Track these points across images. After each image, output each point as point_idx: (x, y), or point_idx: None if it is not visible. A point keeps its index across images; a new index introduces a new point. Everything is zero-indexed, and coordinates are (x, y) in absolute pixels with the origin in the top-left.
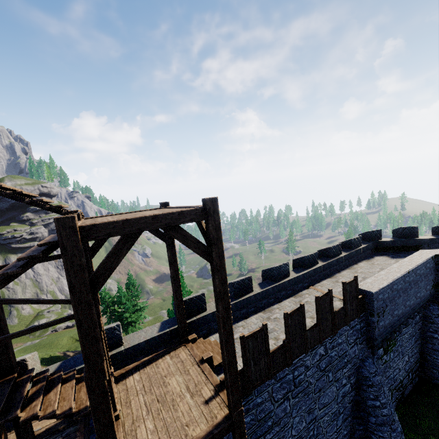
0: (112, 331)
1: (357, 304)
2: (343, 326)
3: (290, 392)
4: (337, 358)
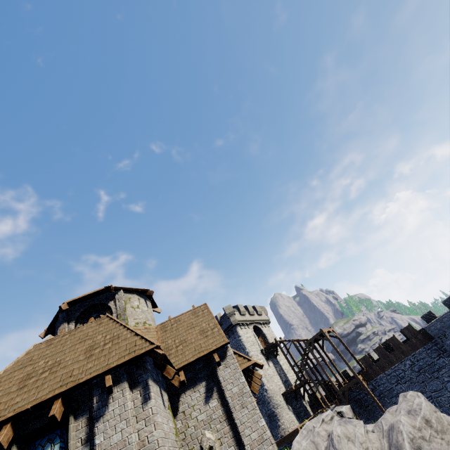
0: (345, 371)
1: (421, 336)
2: (417, 349)
3: (399, 380)
4: (426, 365)
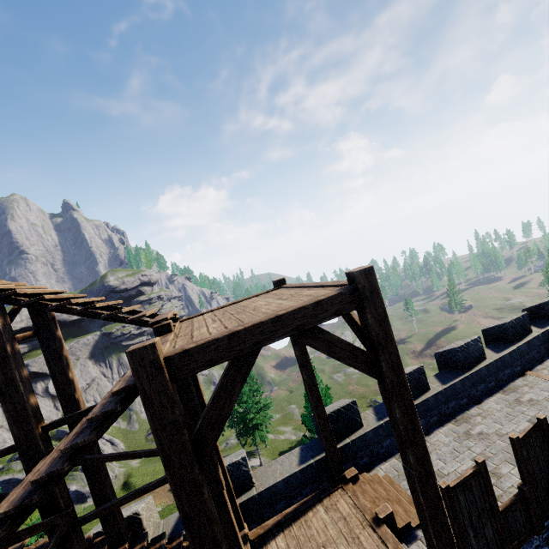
0: (237, 467)
1: None
2: None
3: None
4: None
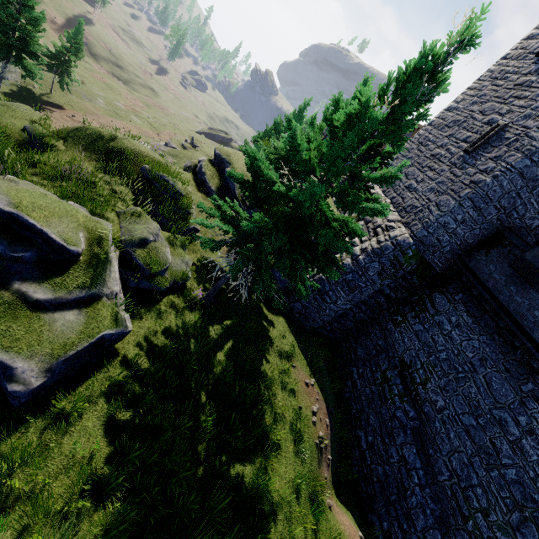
0: None
1: None
2: None
3: None
4: None
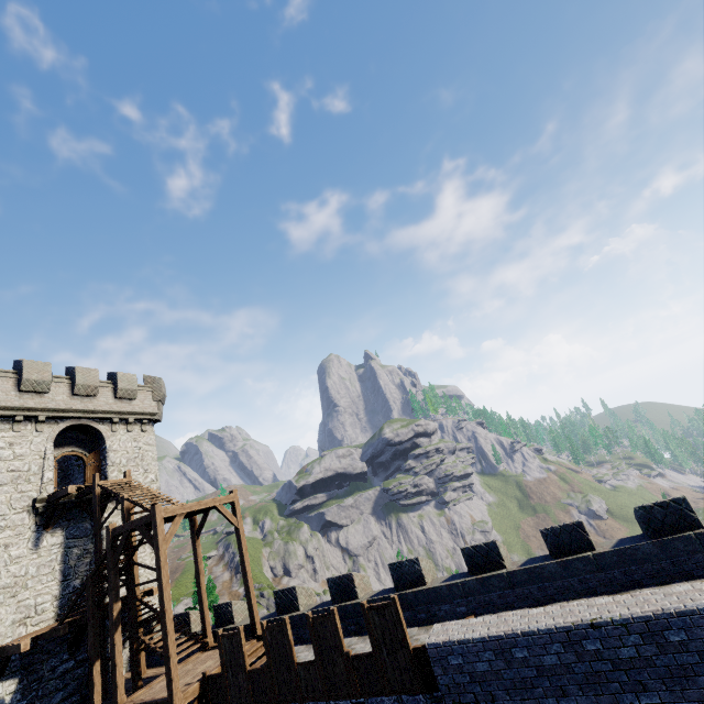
0: (228, 607)
1: (408, 659)
2: (379, 693)
3: None
4: None
